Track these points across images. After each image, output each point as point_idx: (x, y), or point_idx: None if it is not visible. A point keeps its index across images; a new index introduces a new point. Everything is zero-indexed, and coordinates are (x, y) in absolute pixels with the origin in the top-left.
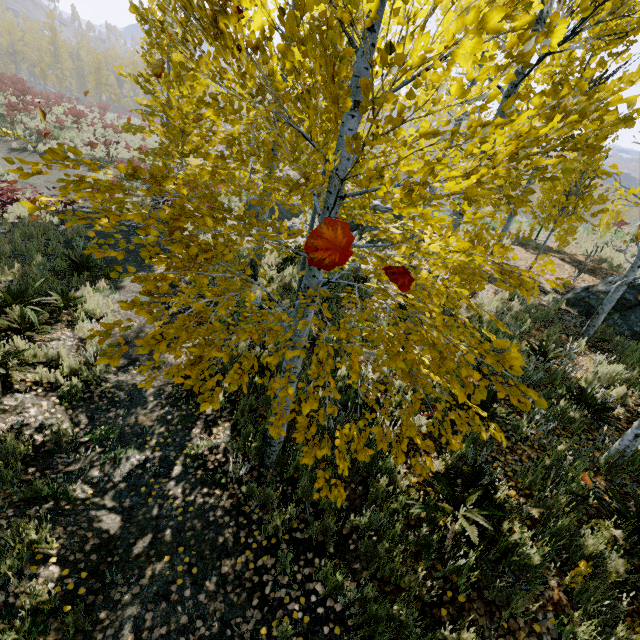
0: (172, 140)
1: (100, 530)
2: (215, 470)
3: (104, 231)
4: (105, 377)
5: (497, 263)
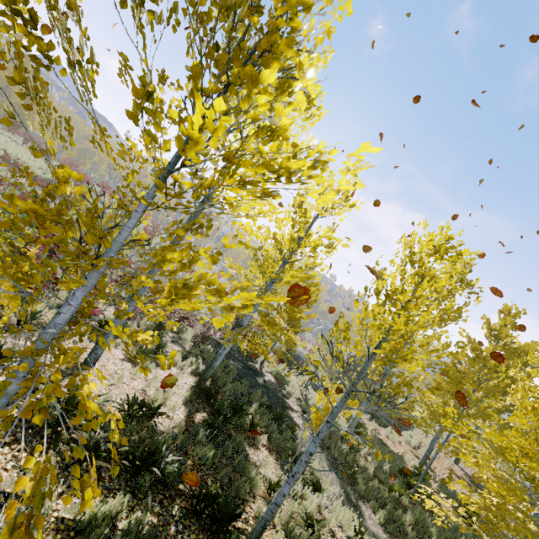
0: (291, 323)
1: None
2: None
3: (237, 366)
4: None
5: (462, 469)
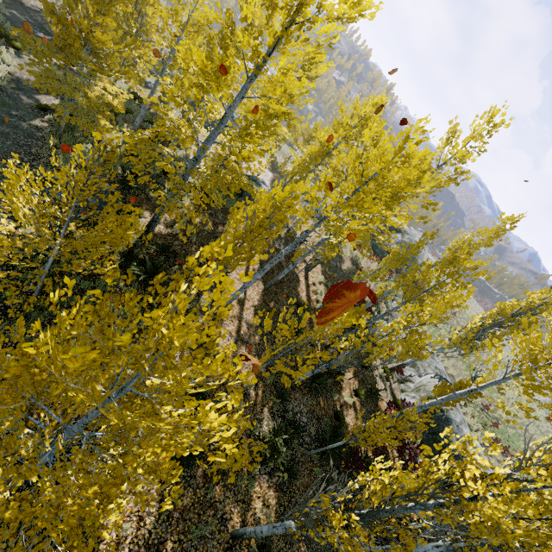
0: None
1: (1, 117)
2: (40, 129)
3: (17, 16)
4: (7, 87)
5: None
